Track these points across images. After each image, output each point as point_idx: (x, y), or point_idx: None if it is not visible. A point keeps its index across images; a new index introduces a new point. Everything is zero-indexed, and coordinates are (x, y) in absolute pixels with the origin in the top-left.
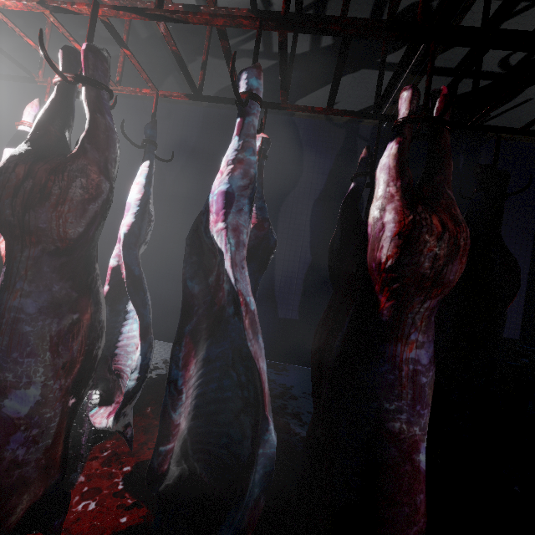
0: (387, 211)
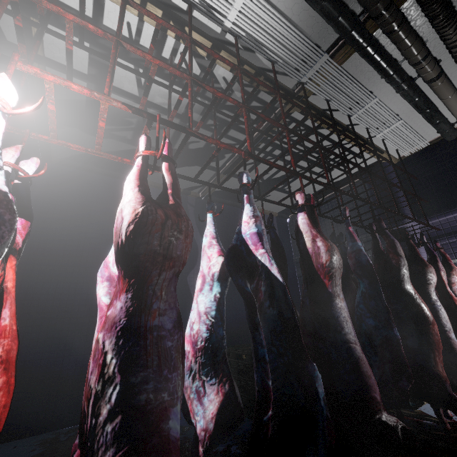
0: (318, 242)
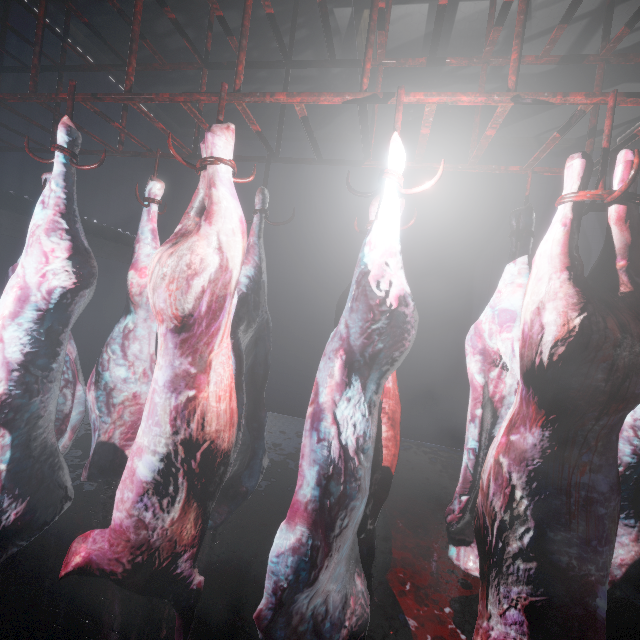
0: None
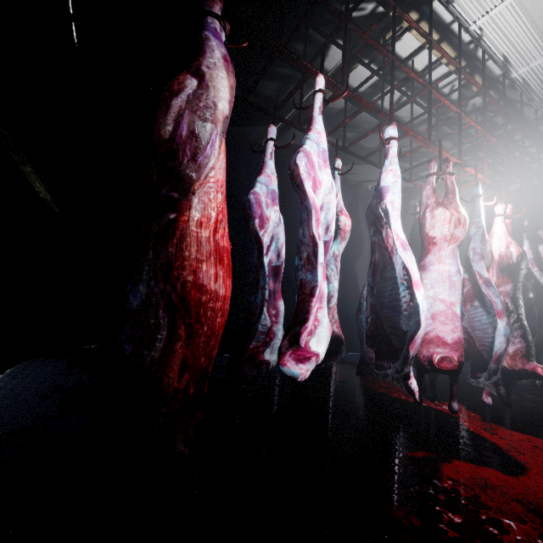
0: None
